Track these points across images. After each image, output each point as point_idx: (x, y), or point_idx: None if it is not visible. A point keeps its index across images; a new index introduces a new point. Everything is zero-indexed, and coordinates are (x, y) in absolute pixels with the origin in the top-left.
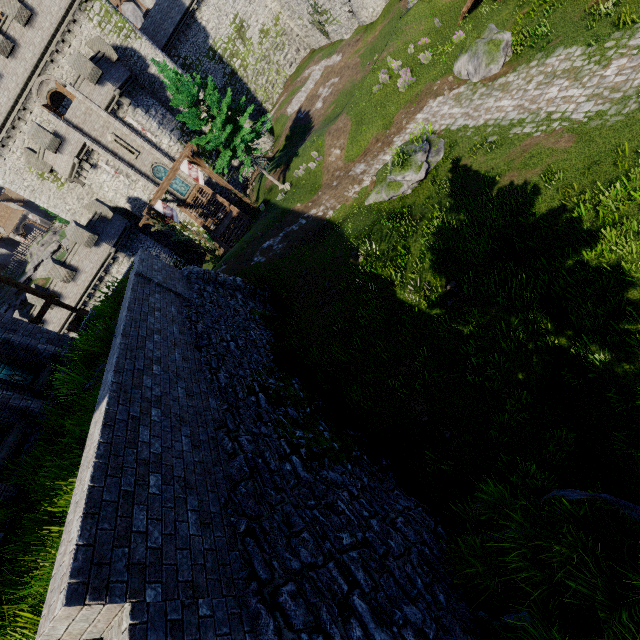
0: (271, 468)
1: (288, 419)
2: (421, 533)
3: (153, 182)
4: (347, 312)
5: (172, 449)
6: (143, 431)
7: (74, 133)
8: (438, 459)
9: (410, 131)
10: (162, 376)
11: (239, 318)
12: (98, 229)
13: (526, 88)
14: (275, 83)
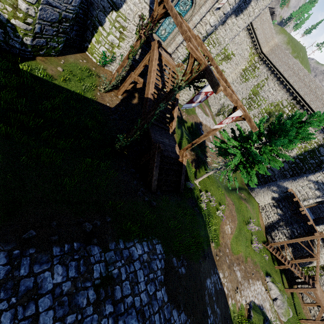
0: None
1: None
2: None
3: None
4: None
5: None
6: None
7: None
8: None
9: (257, 291)
10: None
11: None
12: None
13: None
14: None
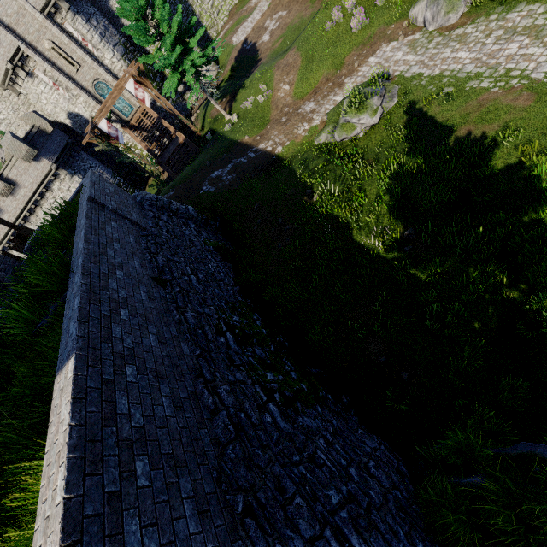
0: (253, 422)
1: (257, 360)
2: (390, 475)
3: (95, 99)
4: (303, 250)
5: (154, 417)
6: (120, 399)
7: (6, 34)
8: (395, 398)
9: (362, 74)
10: (131, 322)
11: (195, 249)
12: (37, 143)
13: (485, 41)
14: (220, 9)
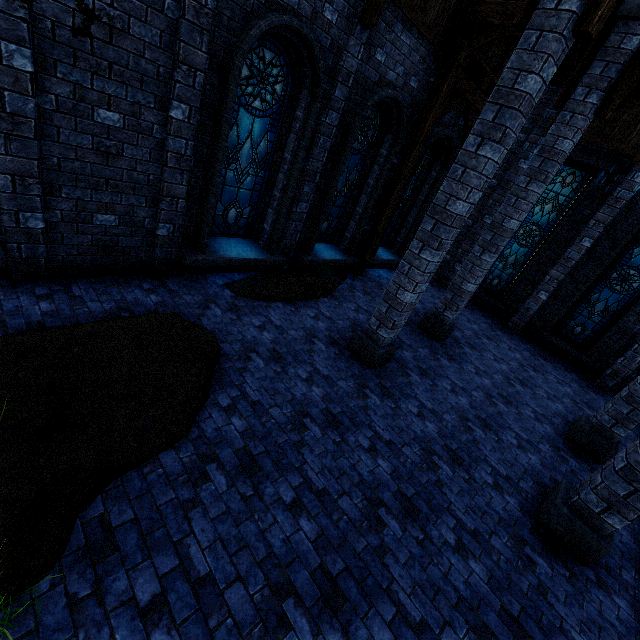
0: None
1: None
2: None
3: None
4: None
5: None
6: None
7: None
8: None
9: None
10: None
11: None
12: None
13: None
14: None
